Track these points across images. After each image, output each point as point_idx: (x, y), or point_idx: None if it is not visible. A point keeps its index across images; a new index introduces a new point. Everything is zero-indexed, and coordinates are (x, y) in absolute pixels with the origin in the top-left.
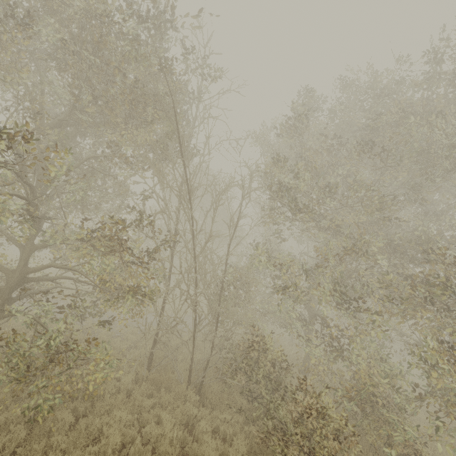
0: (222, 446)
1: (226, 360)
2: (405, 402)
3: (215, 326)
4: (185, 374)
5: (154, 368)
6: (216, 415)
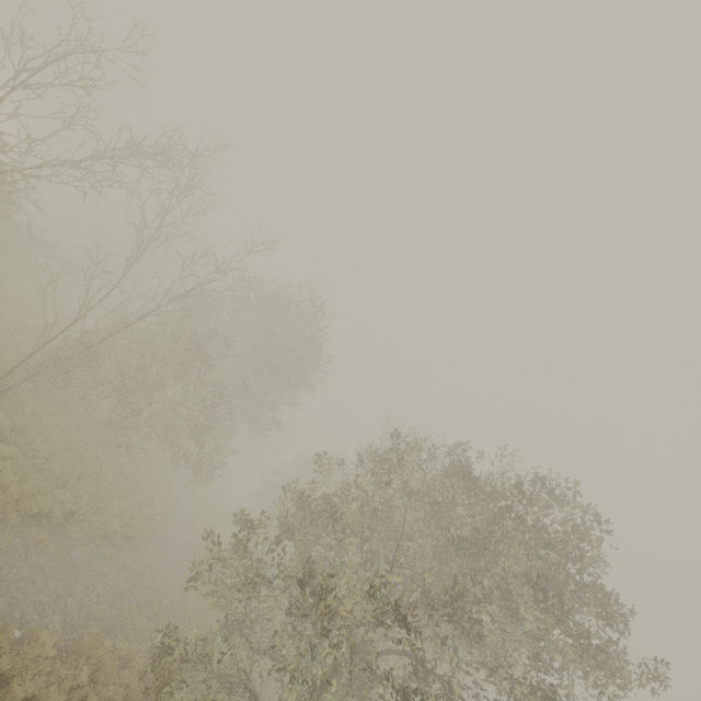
0: None
1: None
2: None
3: None
4: None
5: None
6: None
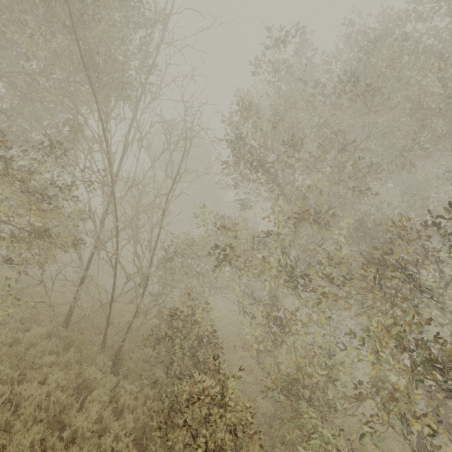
0: (108, 419)
1: (154, 328)
2: (336, 401)
3: (144, 289)
4: (113, 338)
5: (71, 325)
6: (123, 385)
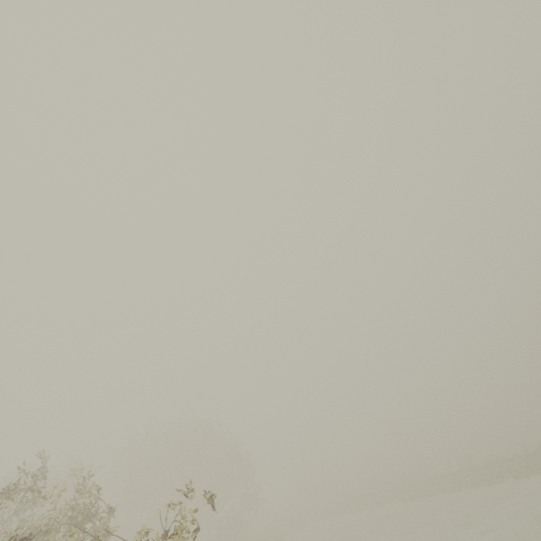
0: None
1: None
2: None
3: None
4: None
5: None
6: None
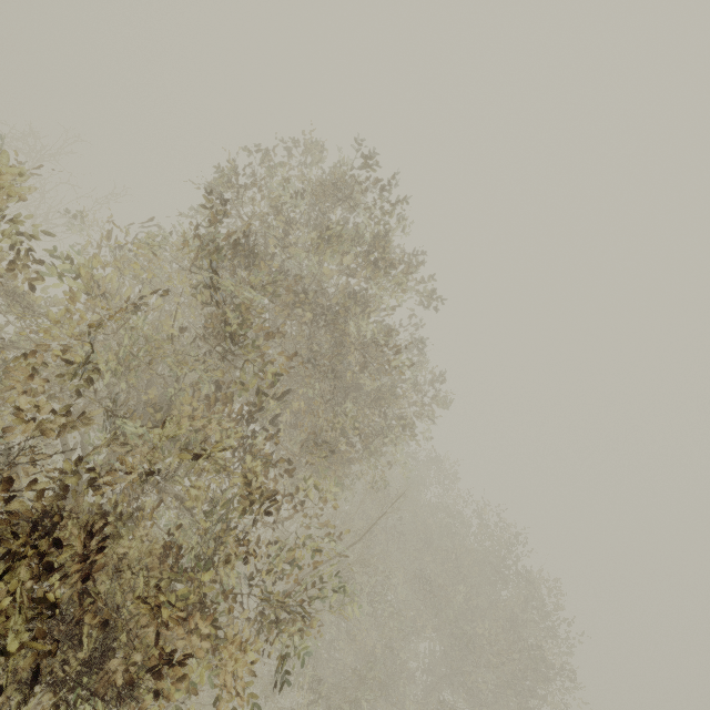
0: None
1: None
2: None
3: None
4: None
5: None
6: None
